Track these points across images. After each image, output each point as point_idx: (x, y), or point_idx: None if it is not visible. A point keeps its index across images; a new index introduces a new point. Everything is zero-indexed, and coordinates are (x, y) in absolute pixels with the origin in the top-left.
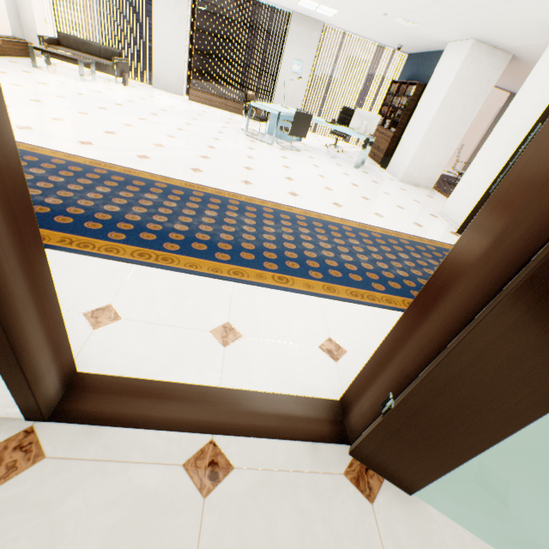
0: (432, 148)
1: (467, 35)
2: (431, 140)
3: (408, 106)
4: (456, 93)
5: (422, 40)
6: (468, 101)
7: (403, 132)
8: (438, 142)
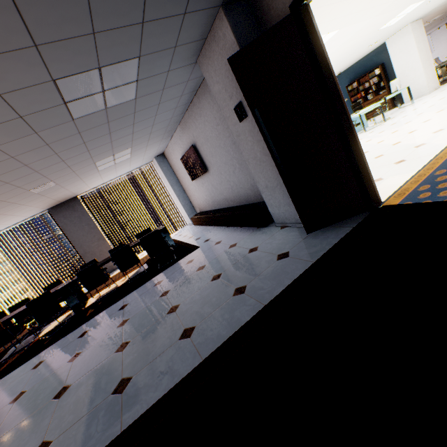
0: (428, 70)
1: (408, 23)
2: (425, 67)
3: (382, 77)
4: (418, 44)
5: (365, 53)
6: (423, 43)
7: (389, 88)
8: (427, 66)
